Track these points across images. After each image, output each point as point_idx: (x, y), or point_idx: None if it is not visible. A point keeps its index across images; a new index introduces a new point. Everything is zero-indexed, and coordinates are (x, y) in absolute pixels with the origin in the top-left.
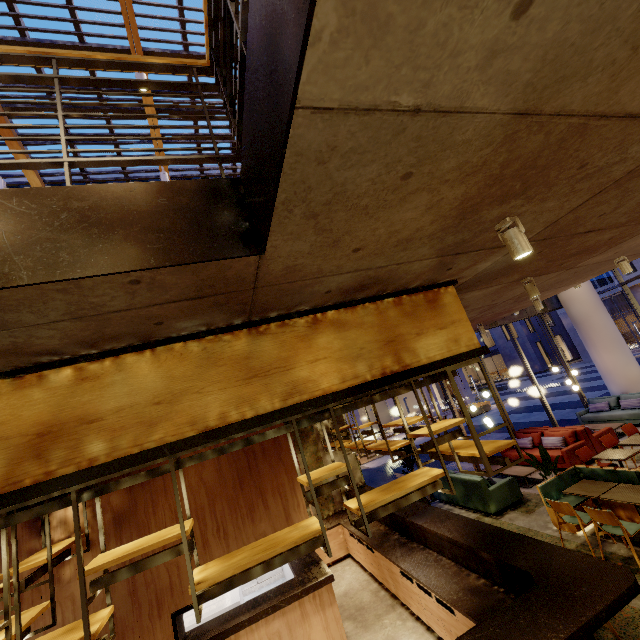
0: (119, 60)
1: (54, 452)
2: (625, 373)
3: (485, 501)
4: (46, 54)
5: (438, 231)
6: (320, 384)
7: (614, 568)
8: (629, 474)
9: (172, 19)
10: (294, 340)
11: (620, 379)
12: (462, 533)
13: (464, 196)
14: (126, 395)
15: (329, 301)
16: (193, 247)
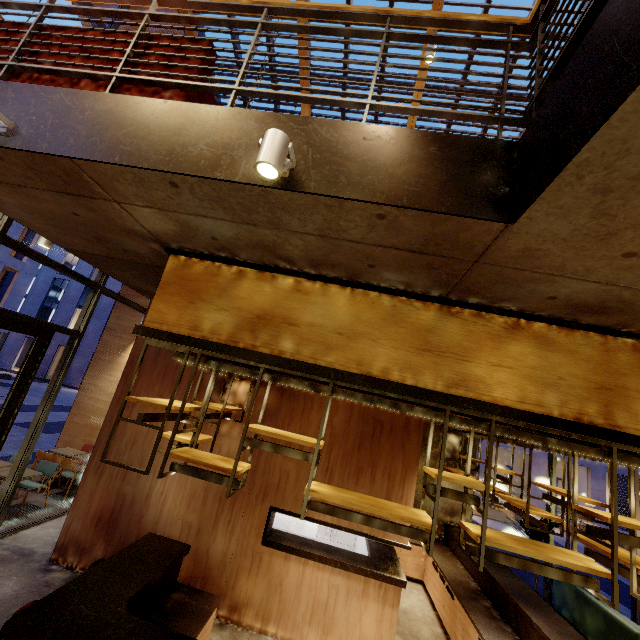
0: (442, 17)
1: (262, 333)
2: None
3: None
4: (385, 12)
5: None
6: (492, 391)
7: None
8: None
9: None
10: (483, 335)
11: None
12: None
13: None
14: (320, 316)
15: (544, 310)
16: (444, 198)
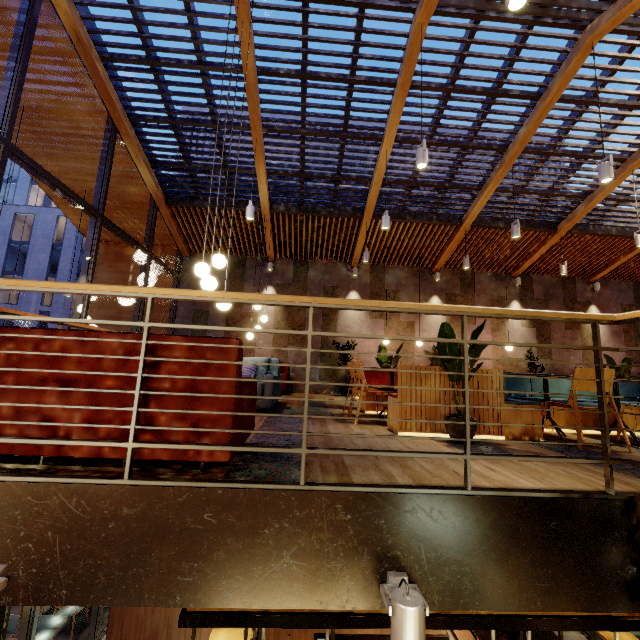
0: (524, 315)
1: None
2: None
3: None
4: (460, 311)
5: None
6: None
7: None
8: None
9: (454, 53)
10: None
11: None
12: None
13: None
14: None
15: None
16: (577, 592)
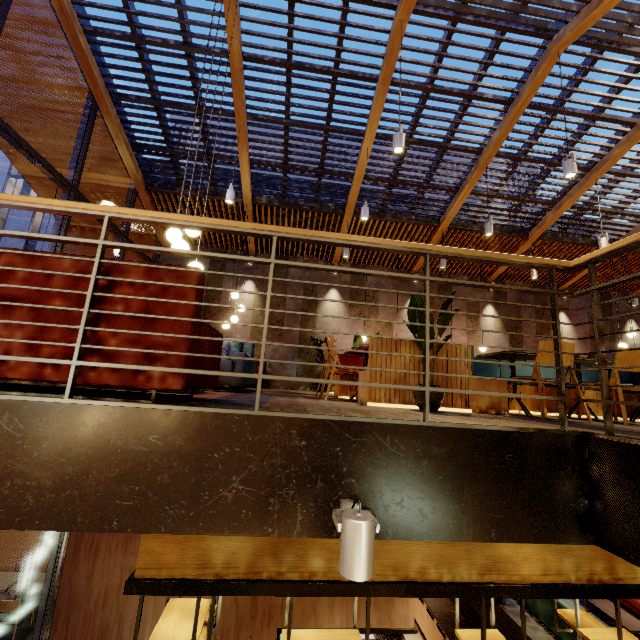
0: (485, 257)
1: (286, 555)
2: None
3: None
4: (423, 249)
5: None
6: (520, 568)
7: None
8: None
9: (433, 53)
10: None
11: None
12: None
13: None
14: None
15: None
16: (531, 523)
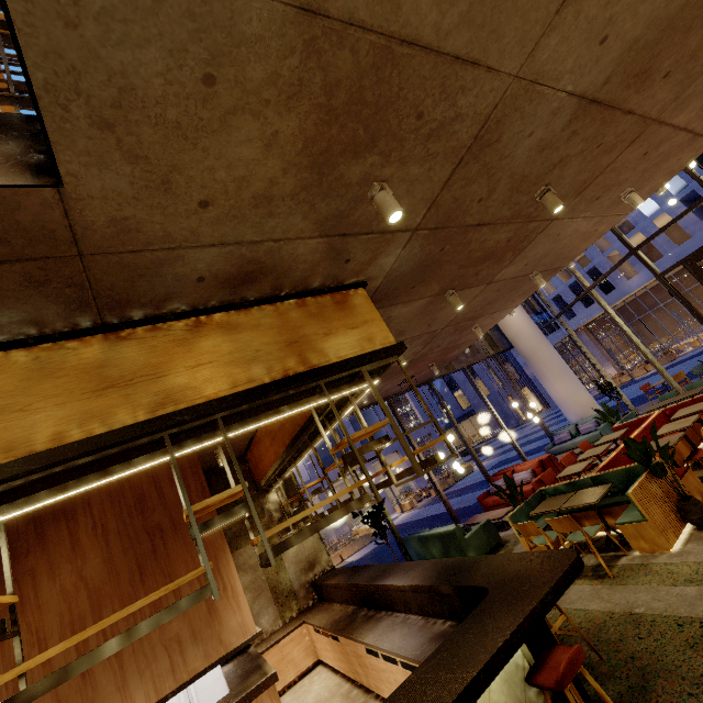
0: None
1: None
2: (577, 400)
3: (463, 552)
4: None
5: (300, 190)
6: (203, 391)
7: (560, 552)
8: (585, 481)
9: None
10: (169, 345)
11: (575, 406)
12: (424, 576)
13: (303, 134)
14: None
15: (211, 298)
16: None
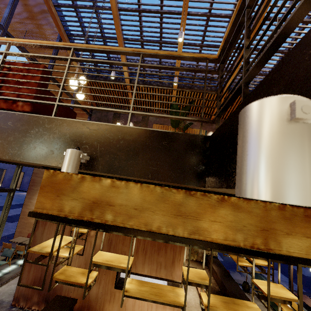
0: (170, 54)
1: (96, 211)
2: None
3: None
4: (139, 51)
5: None
6: (211, 235)
7: None
8: None
9: None
10: (206, 205)
11: None
12: None
13: None
14: (125, 200)
15: None
16: (170, 173)
